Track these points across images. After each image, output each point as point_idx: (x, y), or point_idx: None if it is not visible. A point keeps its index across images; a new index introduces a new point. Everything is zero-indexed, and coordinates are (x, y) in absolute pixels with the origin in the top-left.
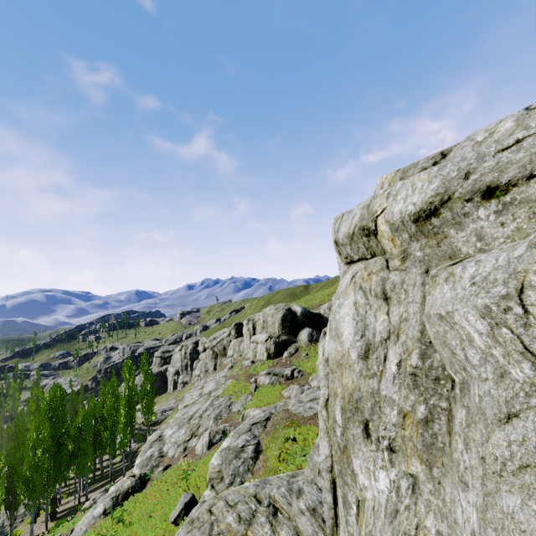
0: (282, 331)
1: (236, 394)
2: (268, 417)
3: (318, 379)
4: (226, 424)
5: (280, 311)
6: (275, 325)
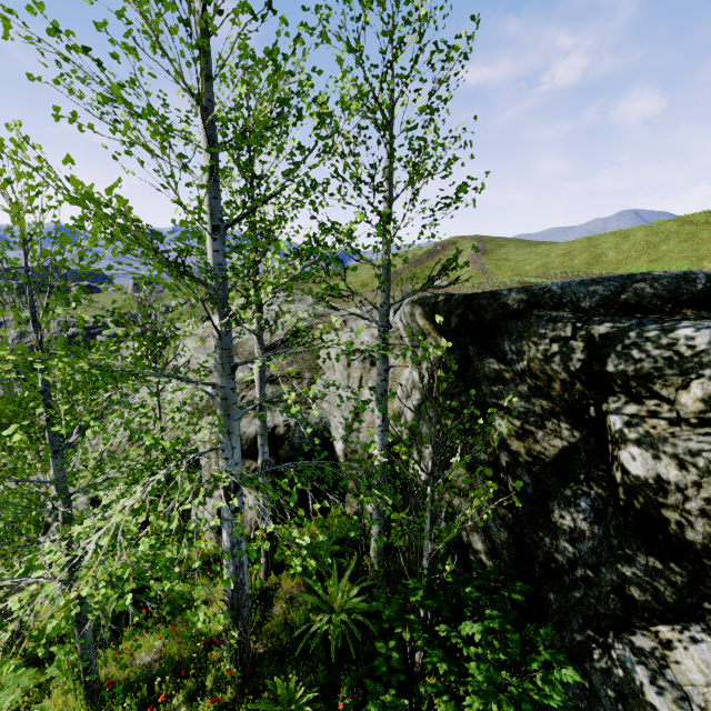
0: None
1: None
2: None
3: None
4: None
5: None
6: None
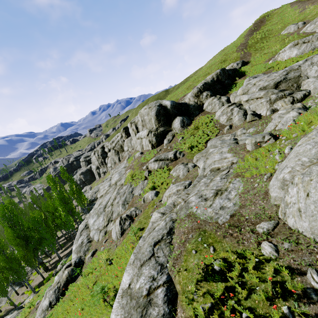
0: (158, 124)
1: (135, 180)
2: (171, 228)
3: (204, 159)
4: (132, 208)
5: (153, 109)
6: (151, 121)
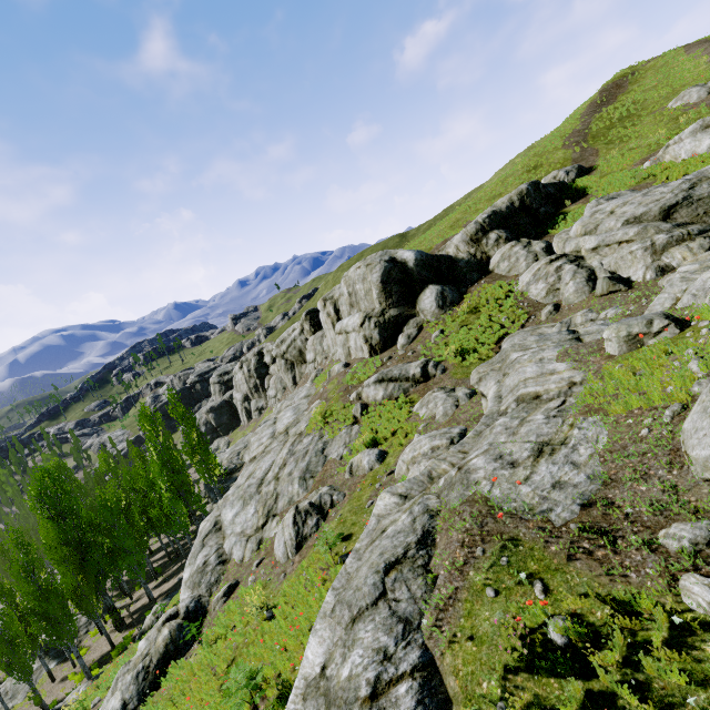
0: (387, 302)
1: (330, 425)
2: (426, 532)
3: (497, 377)
4: (323, 489)
5: (375, 268)
6: (371, 295)
